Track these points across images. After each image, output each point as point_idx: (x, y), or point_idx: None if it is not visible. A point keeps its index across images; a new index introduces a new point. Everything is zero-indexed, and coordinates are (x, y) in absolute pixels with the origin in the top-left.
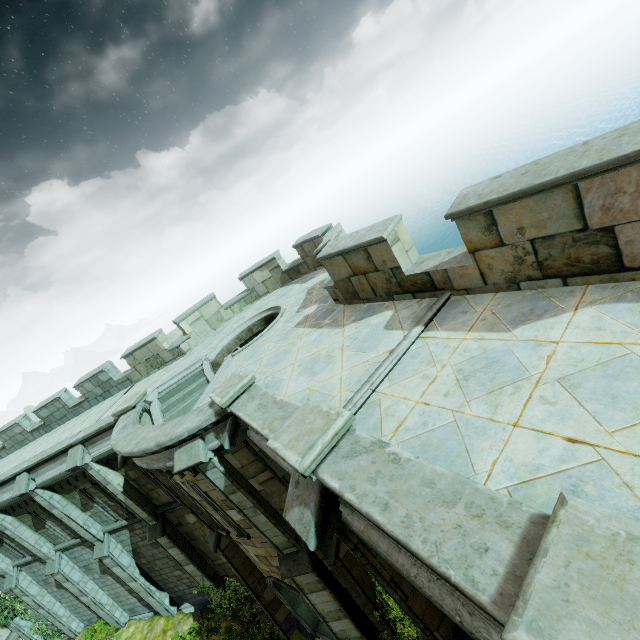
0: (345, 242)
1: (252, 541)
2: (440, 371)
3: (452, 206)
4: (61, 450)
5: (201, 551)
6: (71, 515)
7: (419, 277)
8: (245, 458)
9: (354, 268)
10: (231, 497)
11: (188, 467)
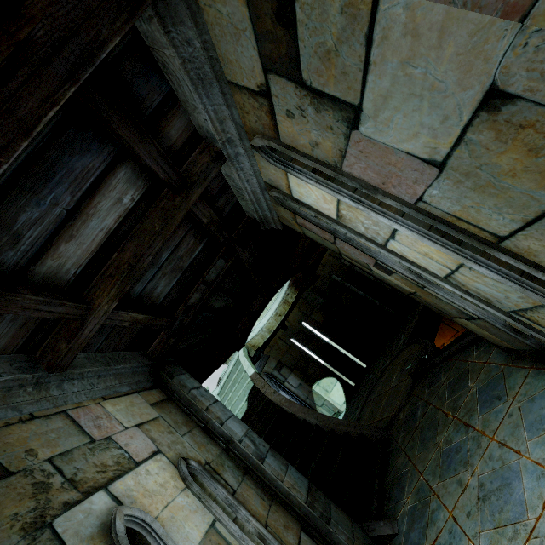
0: None
1: None
2: None
3: None
4: None
5: None
6: None
7: None
8: None
9: None
10: None
11: None
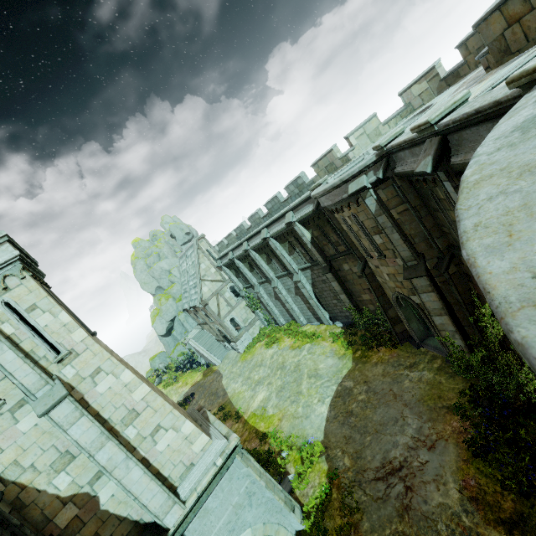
0: None
1: (386, 262)
2: None
3: None
4: (282, 214)
5: (350, 290)
6: (284, 255)
7: None
8: (390, 194)
9: (509, 19)
10: (378, 219)
11: (356, 190)
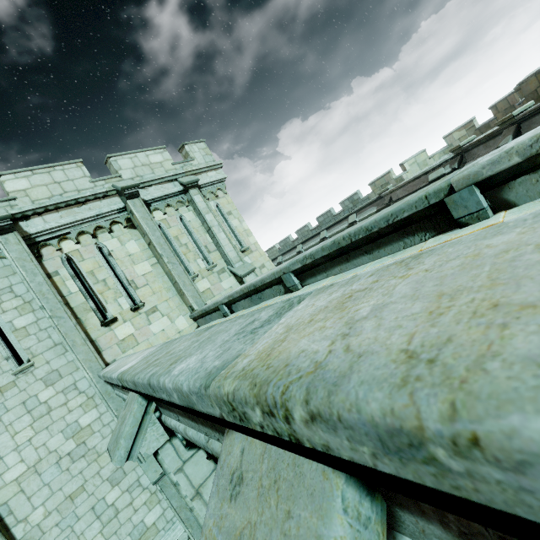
0: (538, 68)
1: None
2: None
3: None
4: (345, 216)
5: None
6: None
7: None
8: None
9: None
10: None
11: (436, 177)
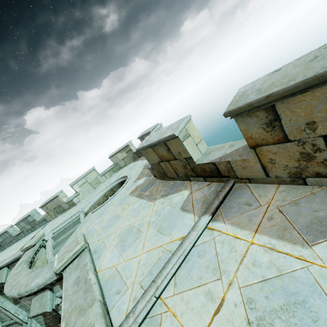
0: (153, 137)
1: None
2: (226, 292)
3: (230, 104)
4: None
5: None
6: (6, 308)
7: (207, 166)
8: None
9: (160, 156)
10: None
11: (38, 314)
